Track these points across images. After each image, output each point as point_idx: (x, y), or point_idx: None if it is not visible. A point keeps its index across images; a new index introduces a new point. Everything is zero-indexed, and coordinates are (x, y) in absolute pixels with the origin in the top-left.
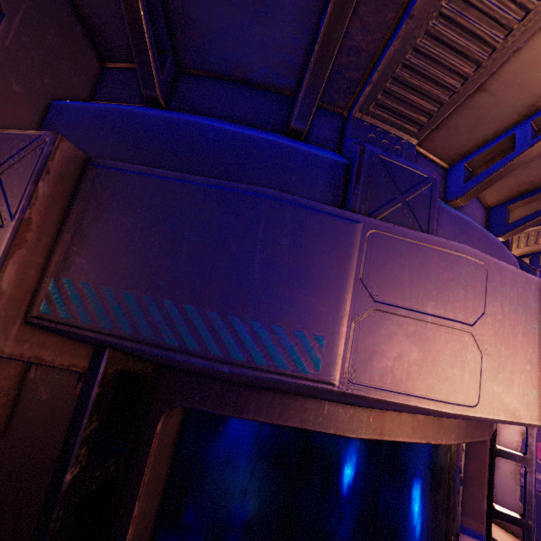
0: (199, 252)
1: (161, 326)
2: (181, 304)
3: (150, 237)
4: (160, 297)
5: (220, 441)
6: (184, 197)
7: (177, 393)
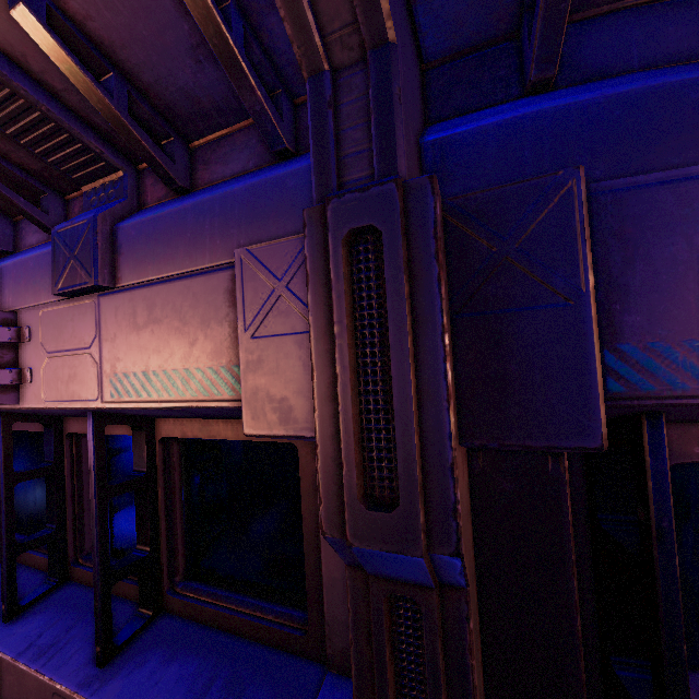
0: None
1: None
2: None
3: None
4: None
5: (695, 496)
6: None
7: None
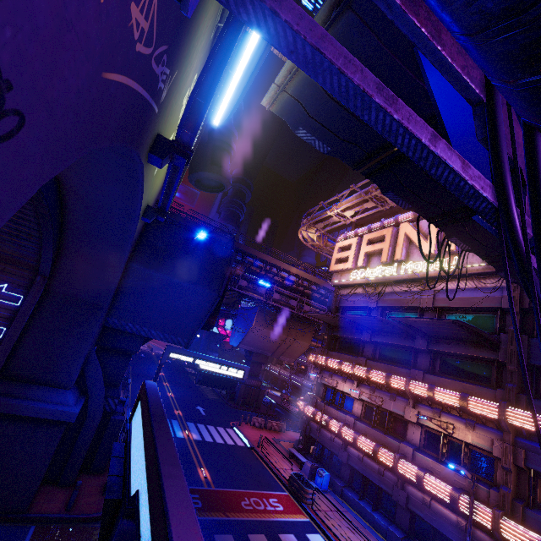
0: (540, 463)
1: (538, 469)
2: (540, 467)
3: (534, 460)
4: (537, 466)
5: None
6: (537, 457)
7: (539, 477)
